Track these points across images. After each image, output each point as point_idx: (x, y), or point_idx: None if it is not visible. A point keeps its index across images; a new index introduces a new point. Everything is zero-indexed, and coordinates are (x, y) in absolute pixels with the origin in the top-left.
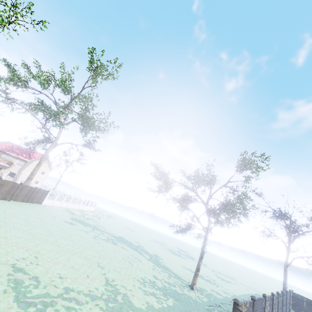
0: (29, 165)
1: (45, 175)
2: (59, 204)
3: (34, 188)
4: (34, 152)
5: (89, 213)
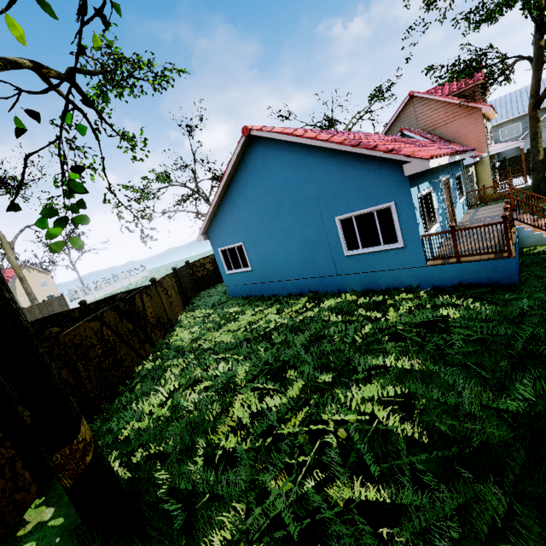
0: (15, 289)
1: (50, 284)
2: (92, 297)
3: (43, 303)
4: (2, 273)
5: (139, 281)
